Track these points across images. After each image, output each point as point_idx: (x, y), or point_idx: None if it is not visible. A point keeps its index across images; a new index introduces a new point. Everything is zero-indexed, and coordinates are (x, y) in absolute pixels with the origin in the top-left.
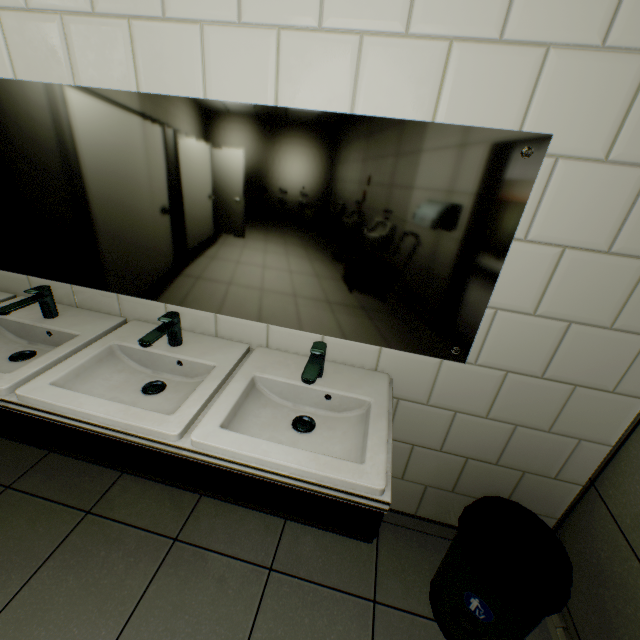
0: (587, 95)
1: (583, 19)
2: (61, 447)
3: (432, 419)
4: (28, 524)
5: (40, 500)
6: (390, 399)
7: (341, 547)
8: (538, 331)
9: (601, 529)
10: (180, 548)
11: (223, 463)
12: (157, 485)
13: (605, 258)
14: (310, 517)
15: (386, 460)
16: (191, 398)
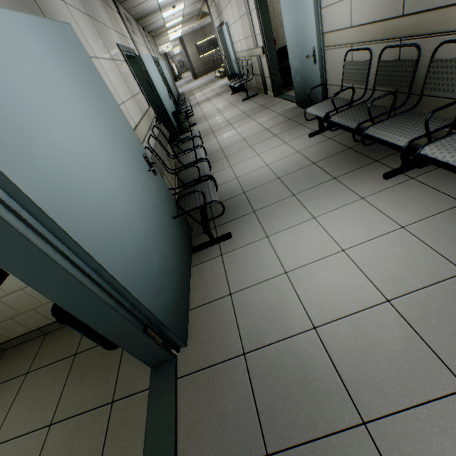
0: None
1: None
2: None
3: None
4: None
5: None
6: None
7: (66, 341)
8: None
9: None
10: None
11: None
12: None
13: None
14: None
15: None
16: None
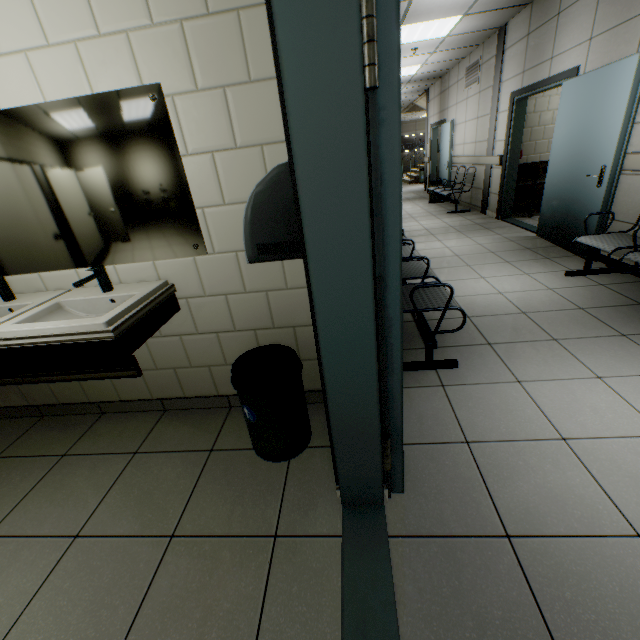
0: (164, 54)
1: (135, 12)
2: None
3: (216, 307)
4: None
5: None
6: (160, 292)
7: (195, 429)
8: (235, 215)
9: None
10: (67, 459)
11: (13, 342)
12: (55, 430)
13: (238, 152)
14: (89, 367)
15: (119, 312)
16: (2, 318)
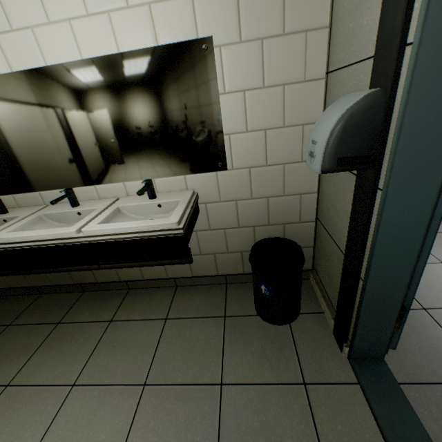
0: (218, 13)
1: None
2: (23, 267)
3: (227, 209)
4: (24, 337)
5: (29, 325)
6: (193, 199)
7: (205, 300)
8: (253, 140)
9: (322, 236)
10: (114, 324)
11: (101, 238)
12: (97, 302)
13: (264, 91)
14: (155, 257)
15: (181, 214)
16: (83, 220)
